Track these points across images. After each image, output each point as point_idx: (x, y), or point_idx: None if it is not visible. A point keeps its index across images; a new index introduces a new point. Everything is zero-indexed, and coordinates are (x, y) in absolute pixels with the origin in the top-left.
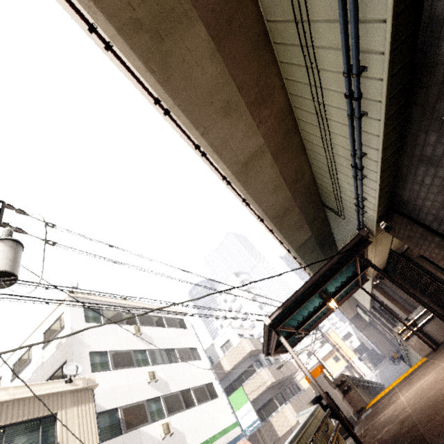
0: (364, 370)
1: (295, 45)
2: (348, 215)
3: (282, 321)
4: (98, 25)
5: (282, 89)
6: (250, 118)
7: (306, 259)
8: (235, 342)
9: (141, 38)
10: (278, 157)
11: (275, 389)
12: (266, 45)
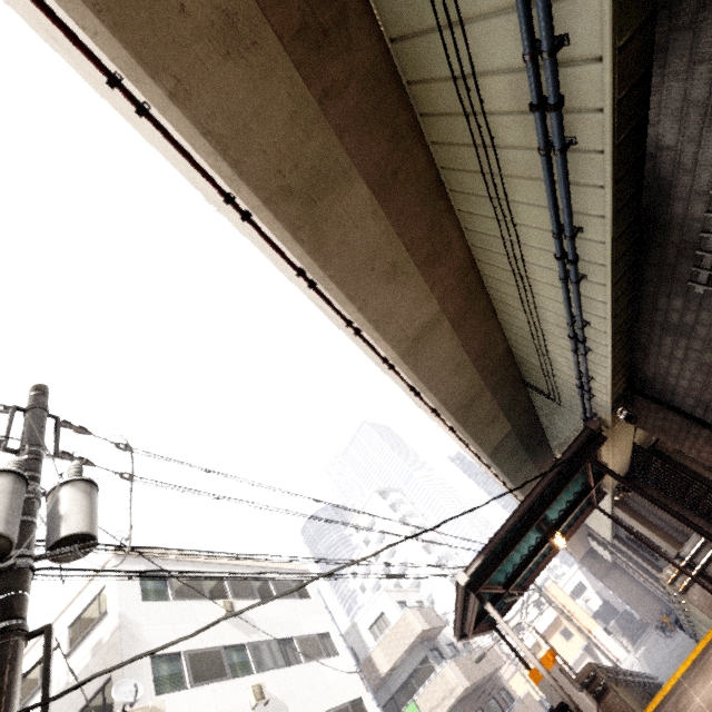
0: (616, 651)
1: (480, 196)
2: (566, 398)
3: (486, 577)
4: (240, 197)
5: (460, 240)
6: (421, 281)
7: (506, 466)
8: (394, 616)
9: (290, 206)
10: (459, 325)
11: (471, 701)
12: (440, 193)
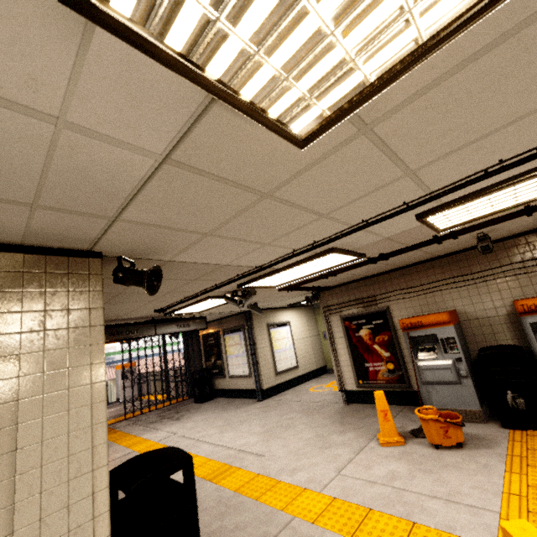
0: None
1: None
2: None
3: None
4: None
5: None
6: None
7: None
8: None
9: None
10: None
11: None
12: None
